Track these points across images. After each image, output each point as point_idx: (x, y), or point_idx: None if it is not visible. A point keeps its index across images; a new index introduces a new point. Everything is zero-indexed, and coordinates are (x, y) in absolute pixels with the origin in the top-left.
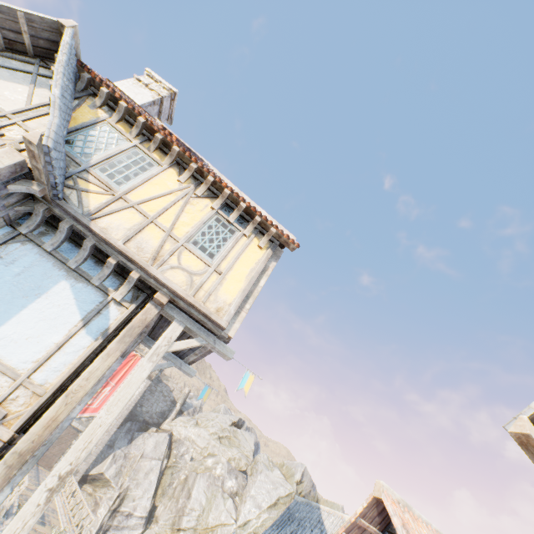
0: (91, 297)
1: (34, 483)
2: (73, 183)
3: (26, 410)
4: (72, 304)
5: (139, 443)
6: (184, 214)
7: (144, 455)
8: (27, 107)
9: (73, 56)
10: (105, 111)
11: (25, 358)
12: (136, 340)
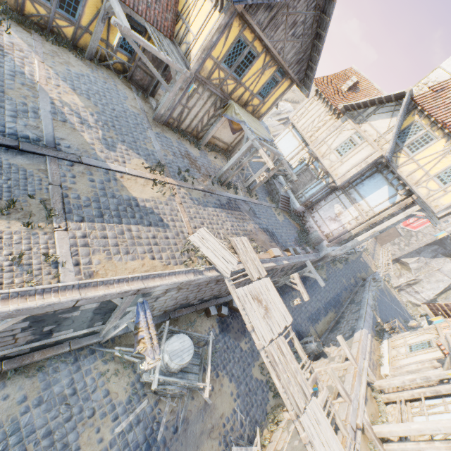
0: (392, 191)
1: (372, 246)
2: (395, 155)
3: (371, 215)
4: (386, 192)
5: (439, 261)
6: (439, 163)
7: (439, 270)
8: (387, 130)
9: (408, 100)
10: (418, 115)
11: (373, 204)
12: (411, 205)
